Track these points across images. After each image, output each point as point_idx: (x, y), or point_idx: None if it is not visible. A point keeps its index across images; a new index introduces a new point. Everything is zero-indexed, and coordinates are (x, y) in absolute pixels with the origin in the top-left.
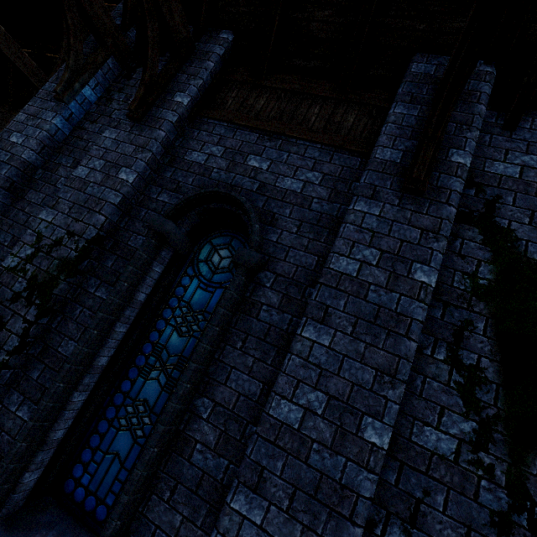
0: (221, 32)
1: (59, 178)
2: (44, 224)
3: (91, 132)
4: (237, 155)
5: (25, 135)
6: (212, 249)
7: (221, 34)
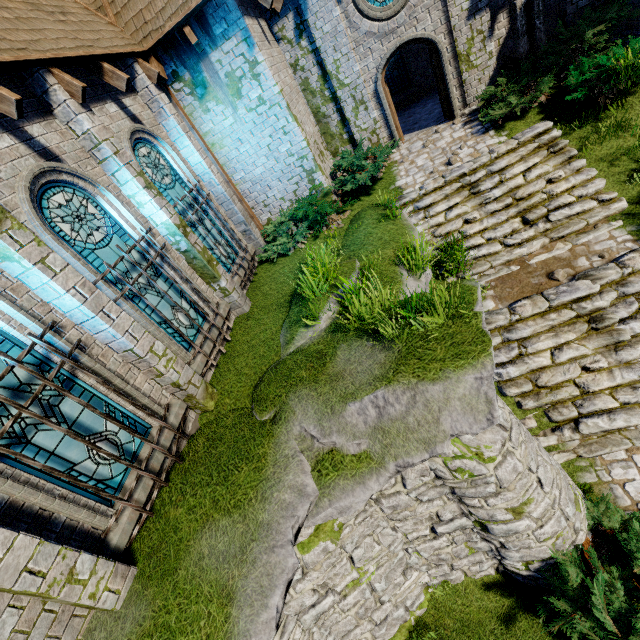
0: None
1: None
2: None
3: None
4: None
5: None
6: None
7: None
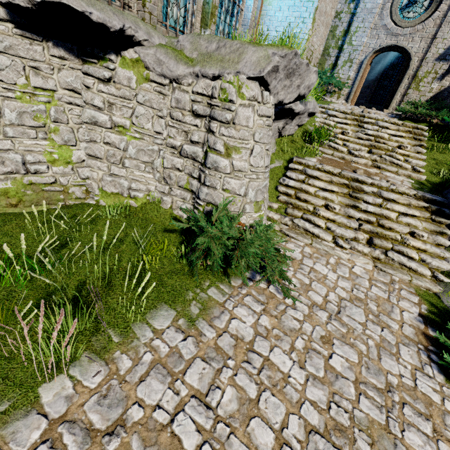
0: None
1: None
2: None
3: None
4: None
5: None
6: None
7: None
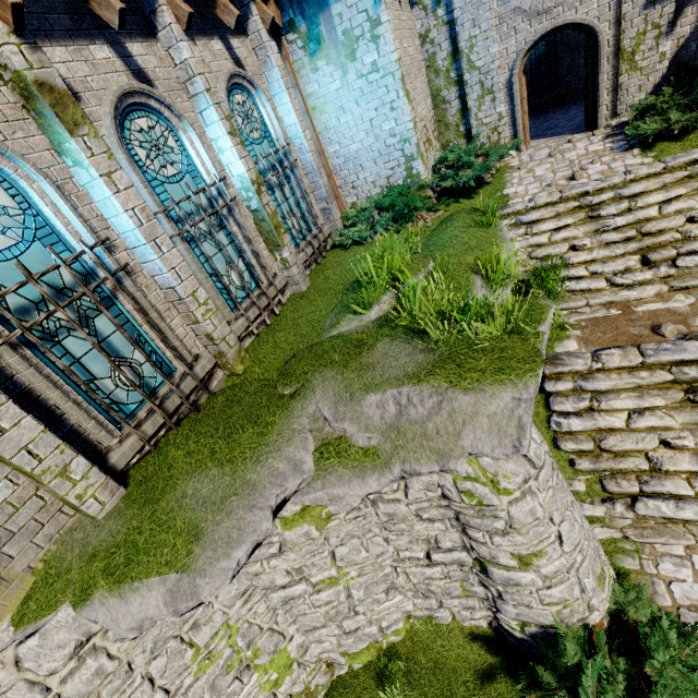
0: None
1: None
2: None
3: None
4: None
5: None
6: None
7: None
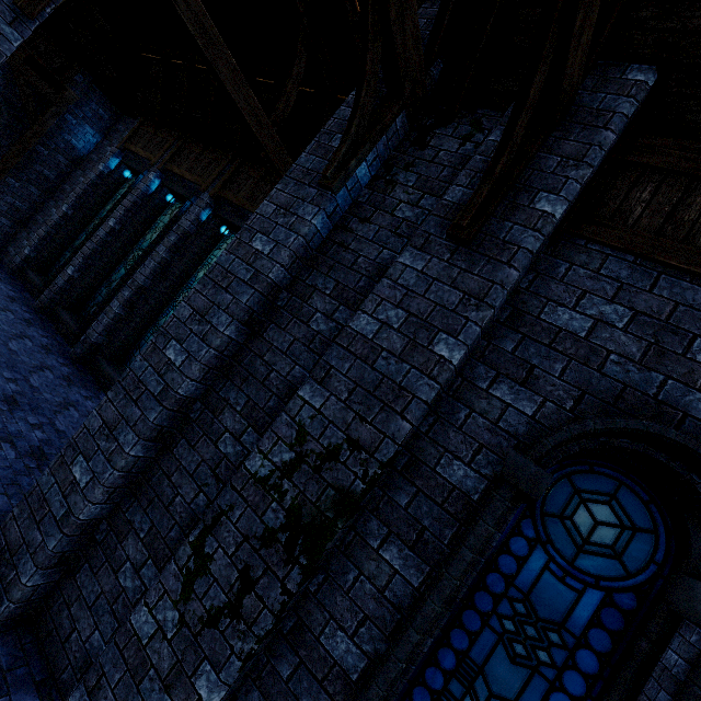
0: (628, 68)
1: (314, 312)
2: (307, 410)
3: (362, 237)
4: (666, 333)
5: (274, 241)
6: (574, 496)
7: (631, 73)
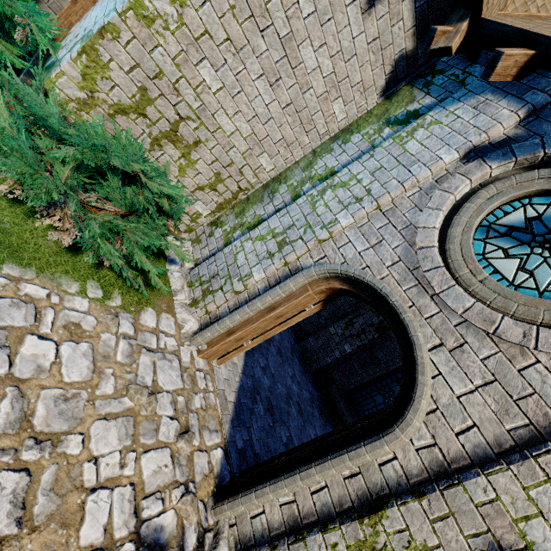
0: None
1: None
2: None
3: None
4: None
5: None
6: None
7: None
